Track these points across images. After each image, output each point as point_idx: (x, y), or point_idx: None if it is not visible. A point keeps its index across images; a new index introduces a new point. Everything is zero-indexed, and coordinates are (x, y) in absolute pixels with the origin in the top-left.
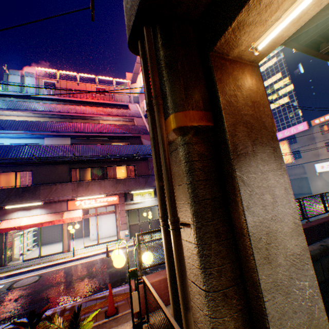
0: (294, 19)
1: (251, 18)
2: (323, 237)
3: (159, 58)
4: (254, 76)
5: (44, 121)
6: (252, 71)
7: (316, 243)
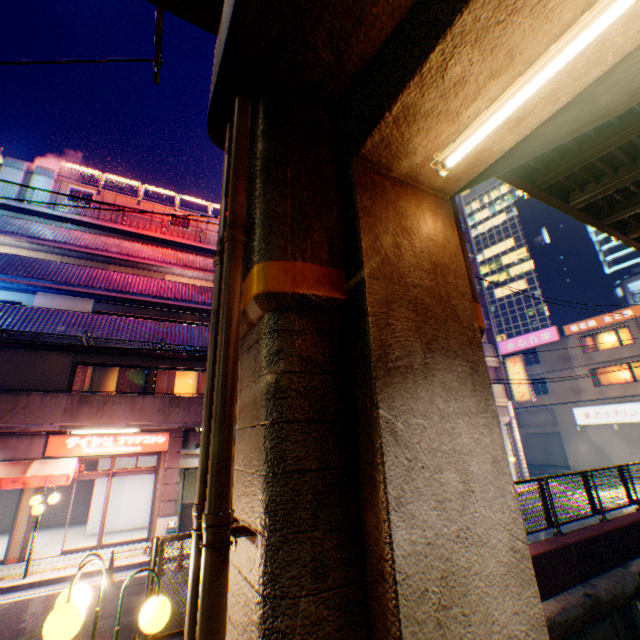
0: (511, 121)
1: (428, 103)
2: (589, 573)
3: (256, 155)
4: (441, 217)
5: (49, 259)
6: (438, 206)
7: (576, 588)
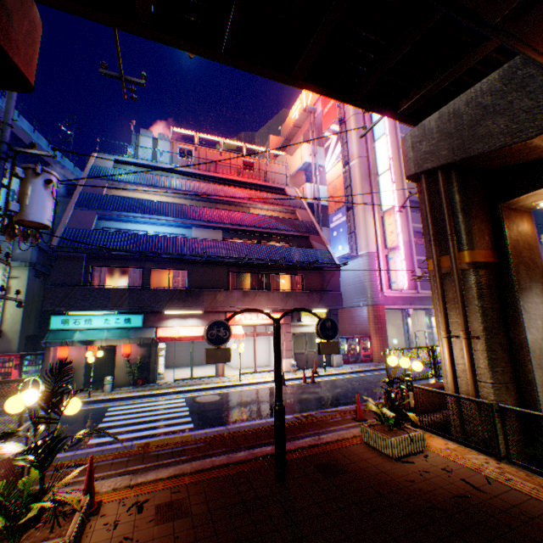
0: None
1: None
2: None
3: (451, 200)
4: (529, 222)
5: (183, 203)
6: (527, 217)
7: None
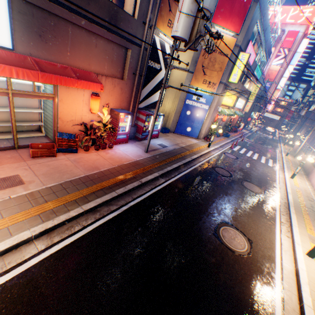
0: None
1: None
2: None
3: None
4: None
5: None
6: None
7: None
